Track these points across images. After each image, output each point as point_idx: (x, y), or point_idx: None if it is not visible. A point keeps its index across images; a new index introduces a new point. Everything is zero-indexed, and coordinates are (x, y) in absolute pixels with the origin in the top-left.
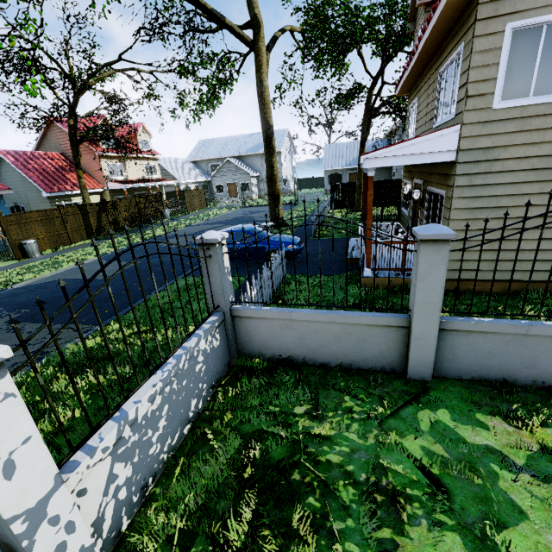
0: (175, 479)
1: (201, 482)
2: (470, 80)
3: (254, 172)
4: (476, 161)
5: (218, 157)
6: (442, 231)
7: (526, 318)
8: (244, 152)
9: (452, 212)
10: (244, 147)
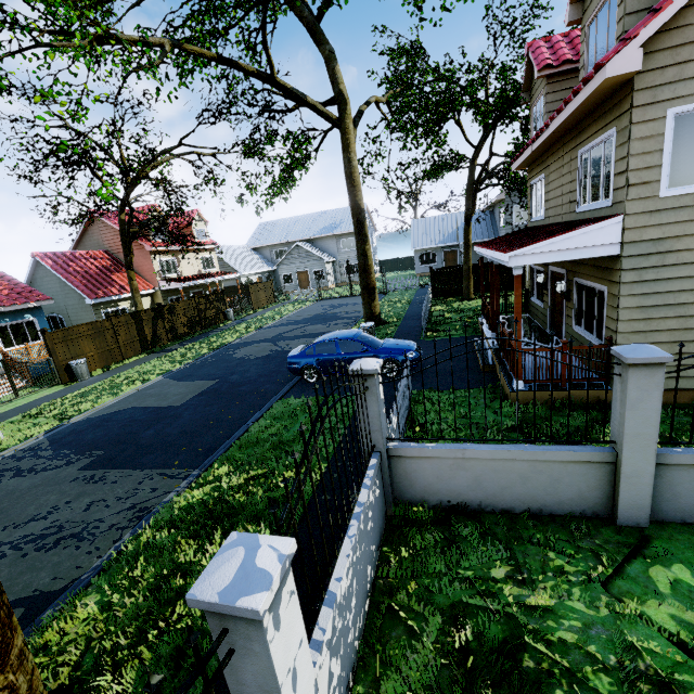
0: (377, 672)
1: (414, 676)
2: (630, 168)
3: (329, 257)
4: (645, 254)
5: (284, 241)
6: (655, 354)
7: None
8: (315, 234)
9: (620, 312)
10: (315, 229)
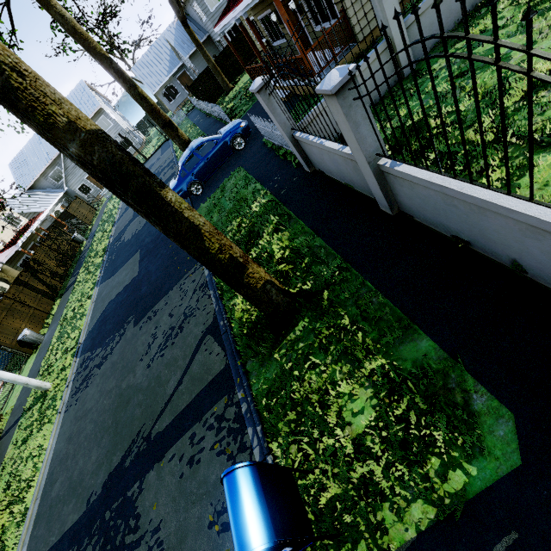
0: None
1: None
2: None
3: None
4: None
5: (49, 162)
6: None
7: None
8: None
9: None
10: None
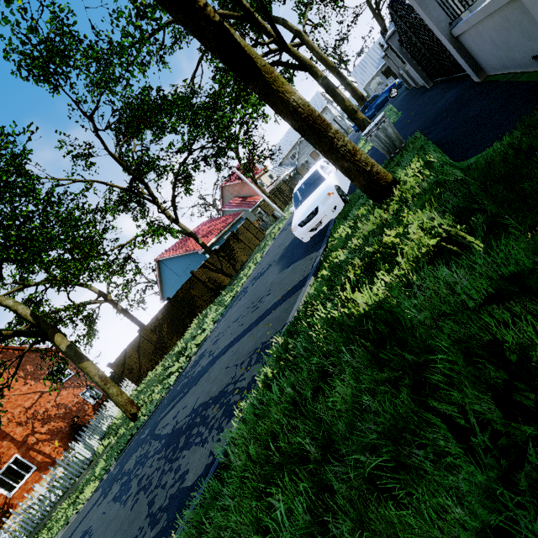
0: None
1: None
2: None
3: None
4: None
5: (291, 148)
6: None
7: None
8: None
9: None
10: None
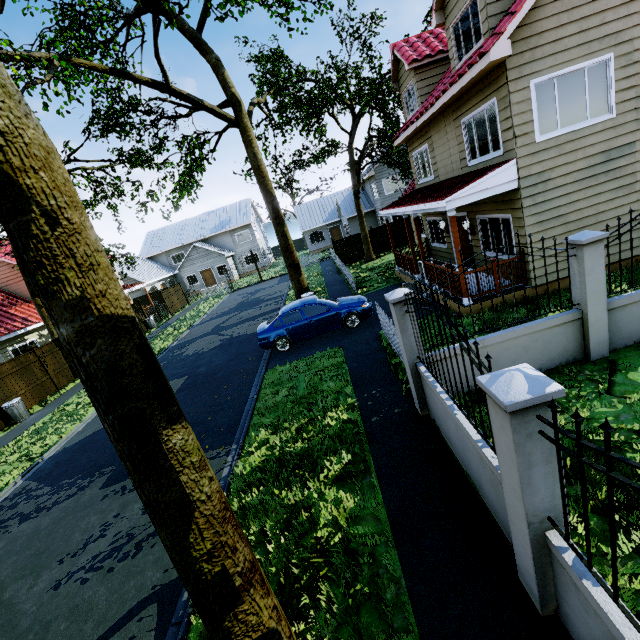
0: None
1: None
2: (515, 125)
3: (228, 252)
4: (534, 184)
5: (179, 245)
6: (597, 234)
7: (618, 294)
8: (209, 233)
9: (526, 229)
10: (207, 228)
